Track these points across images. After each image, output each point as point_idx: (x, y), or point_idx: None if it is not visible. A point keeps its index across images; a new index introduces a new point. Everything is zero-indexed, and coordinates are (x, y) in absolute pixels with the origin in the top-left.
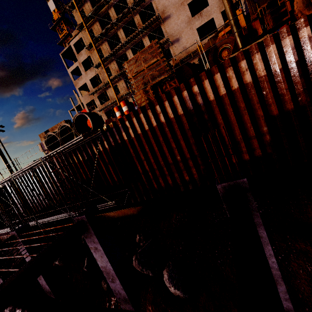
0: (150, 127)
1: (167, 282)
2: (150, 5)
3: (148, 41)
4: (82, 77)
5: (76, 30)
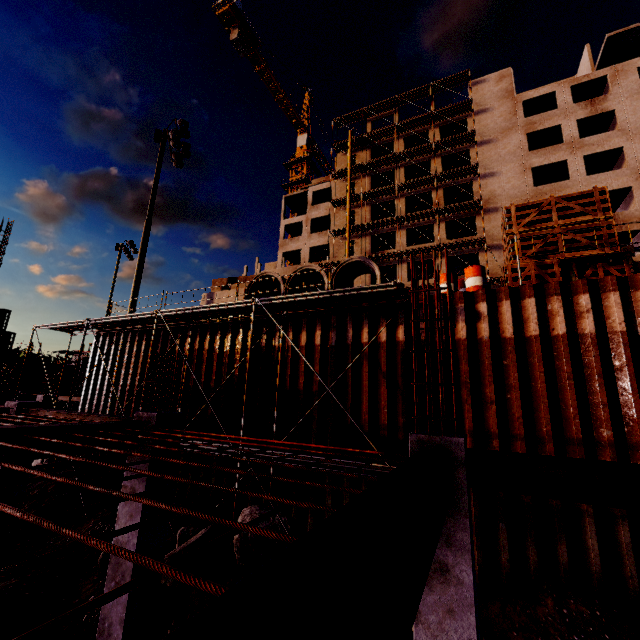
0: (542, 334)
1: None
2: (467, 186)
3: (443, 230)
4: (299, 238)
5: (321, 179)
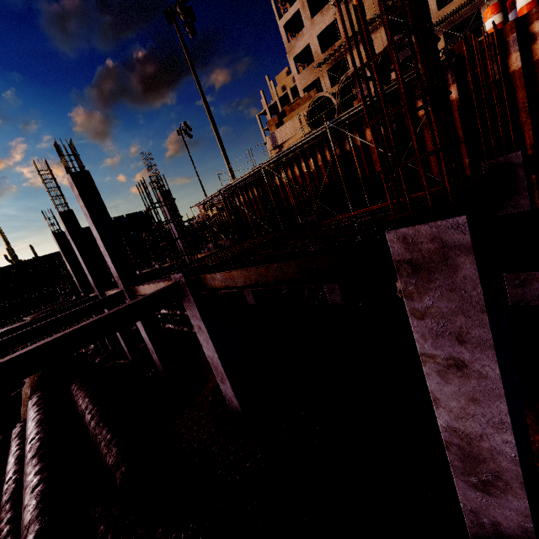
0: None
1: None
2: None
3: None
4: (303, 32)
5: None
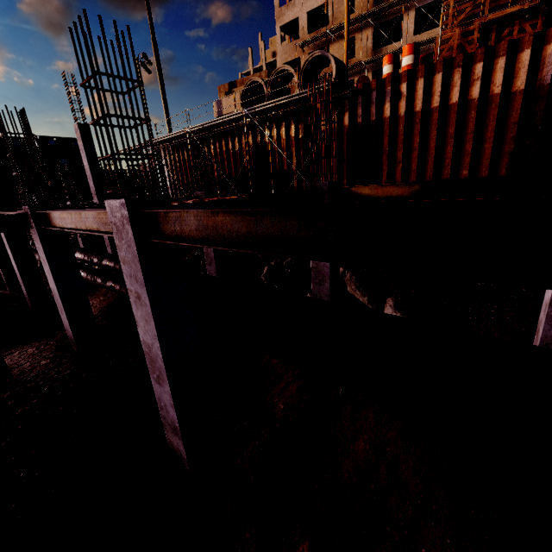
0: (442, 105)
1: (392, 308)
2: None
3: None
4: (295, 2)
5: None
